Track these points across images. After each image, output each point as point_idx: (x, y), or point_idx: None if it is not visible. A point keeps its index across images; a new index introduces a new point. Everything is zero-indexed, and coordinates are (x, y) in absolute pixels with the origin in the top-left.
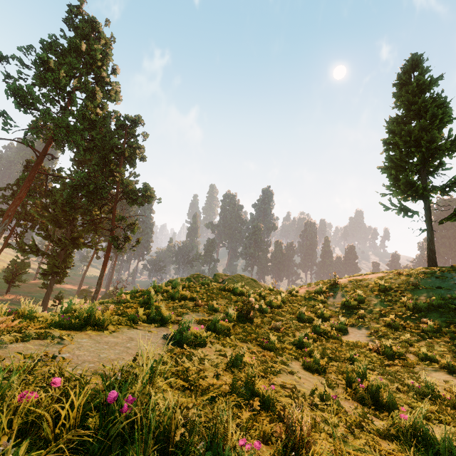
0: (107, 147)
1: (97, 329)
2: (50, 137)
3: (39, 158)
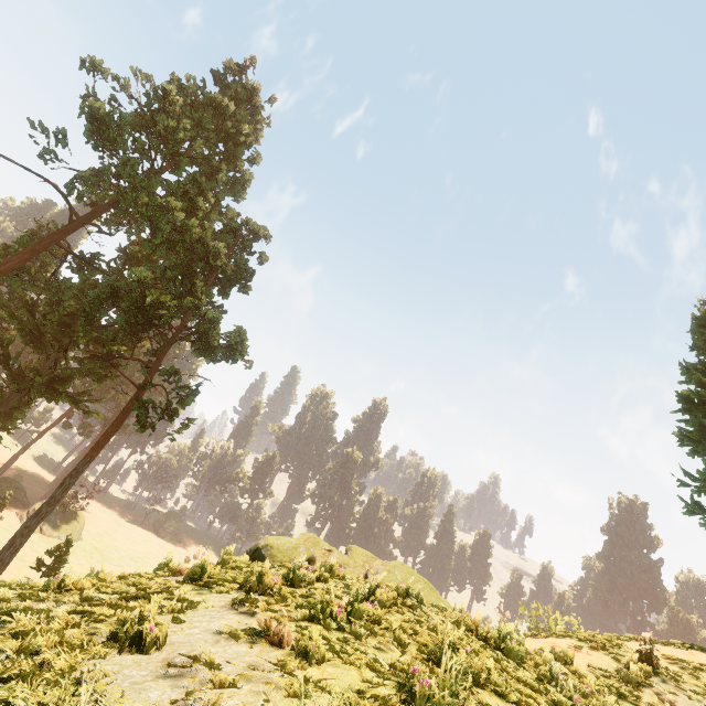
0: (199, 251)
1: None
2: (109, 201)
3: (73, 224)
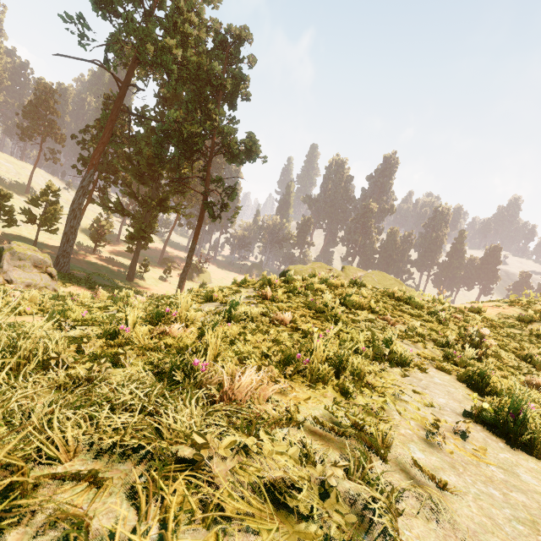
0: (203, 77)
1: (358, 390)
2: (132, 60)
3: (121, 90)
